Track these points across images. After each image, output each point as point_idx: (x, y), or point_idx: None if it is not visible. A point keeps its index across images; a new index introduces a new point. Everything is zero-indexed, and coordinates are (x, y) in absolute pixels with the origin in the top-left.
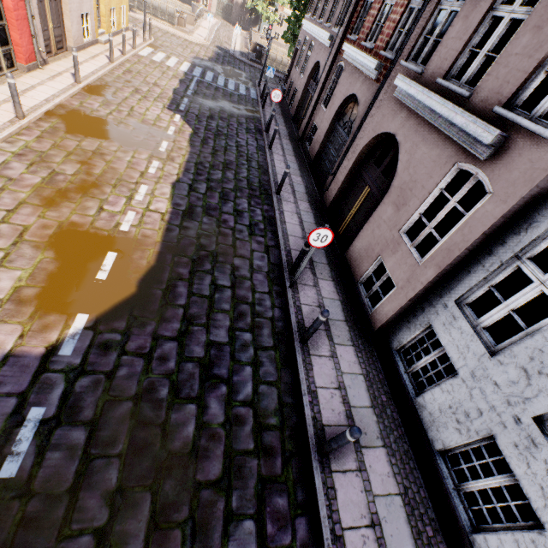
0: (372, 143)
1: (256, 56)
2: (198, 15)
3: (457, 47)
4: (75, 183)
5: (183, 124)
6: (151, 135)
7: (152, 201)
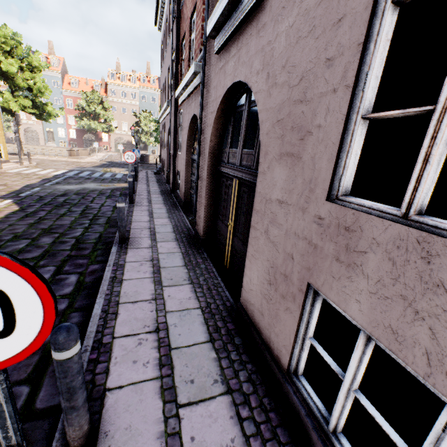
0: (218, 129)
1: (140, 159)
2: (93, 150)
3: None
4: None
5: (9, 205)
6: None
7: None
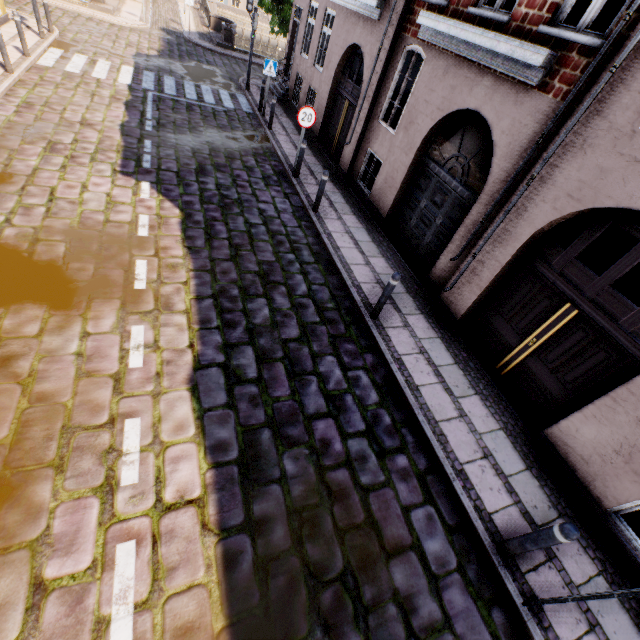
0: (563, 218)
1: (224, 37)
2: None
3: None
4: None
5: (160, 202)
6: (107, 253)
7: (163, 468)
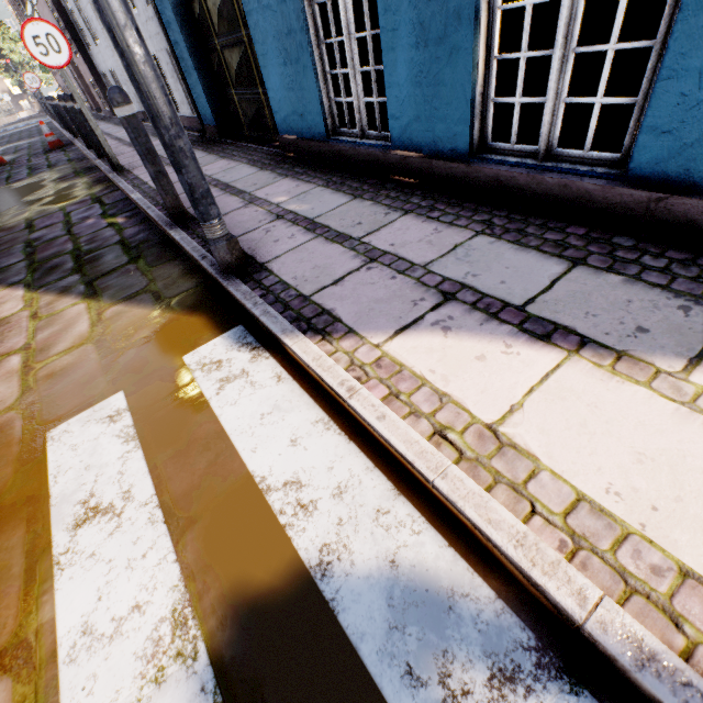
0: None
1: None
2: None
3: None
4: None
5: None
6: None
7: None
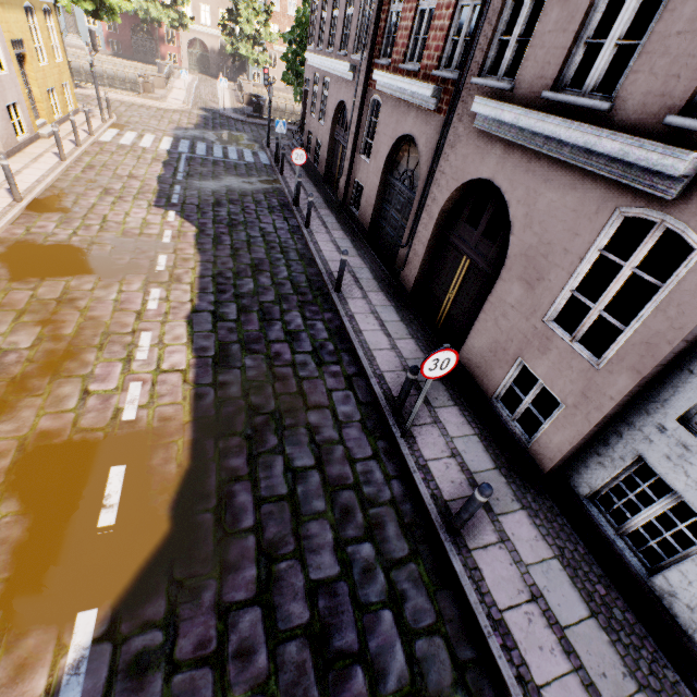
0: (455, 196)
1: (254, 109)
2: (167, 75)
3: (563, 43)
4: (37, 360)
5: (182, 223)
6: (139, 251)
7: (163, 355)
